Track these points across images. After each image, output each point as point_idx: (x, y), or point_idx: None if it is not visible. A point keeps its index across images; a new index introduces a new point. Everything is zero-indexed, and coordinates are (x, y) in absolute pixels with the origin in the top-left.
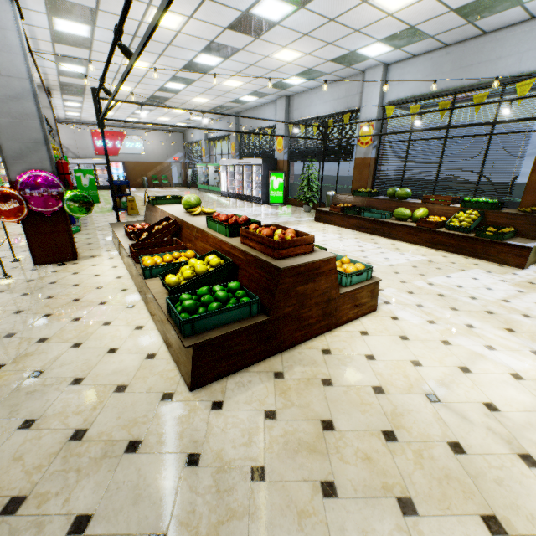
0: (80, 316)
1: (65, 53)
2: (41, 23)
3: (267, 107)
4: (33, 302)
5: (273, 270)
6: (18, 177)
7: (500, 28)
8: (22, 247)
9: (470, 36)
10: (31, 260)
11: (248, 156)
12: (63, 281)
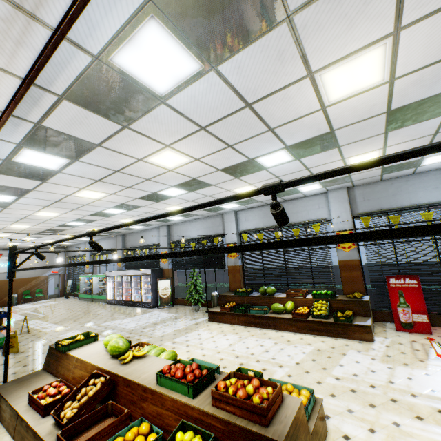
0: None
1: None
2: None
3: (151, 231)
4: None
5: None
6: None
7: (292, 199)
8: None
9: (279, 201)
10: None
11: (134, 266)
12: None
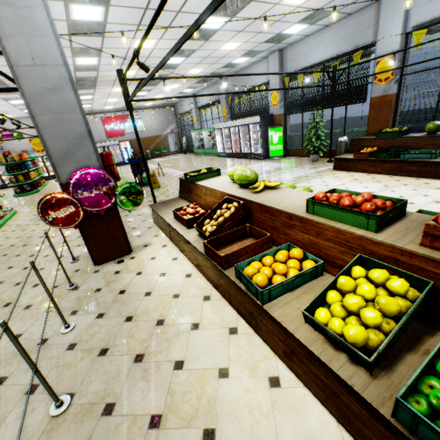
0: (181, 358)
1: (80, 45)
2: (58, 14)
3: (257, 66)
4: (114, 331)
5: None
6: (67, 178)
7: None
8: (75, 240)
9: None
10: (88, 258)
11: (240, 116)
12: (132, 288)
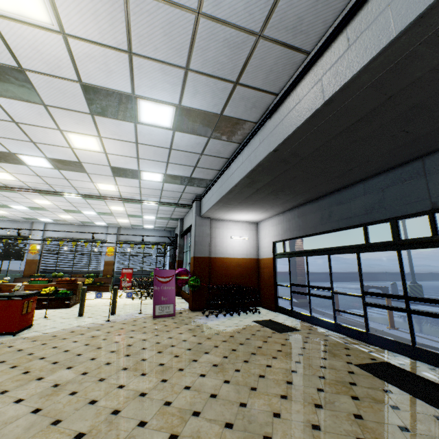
0: None
1: None
2: None
3: None
4: None
5: (76, 285)
6: None
7: (89, 225)
8: None
9: (81, 224)
10: None
11: None
12: None
